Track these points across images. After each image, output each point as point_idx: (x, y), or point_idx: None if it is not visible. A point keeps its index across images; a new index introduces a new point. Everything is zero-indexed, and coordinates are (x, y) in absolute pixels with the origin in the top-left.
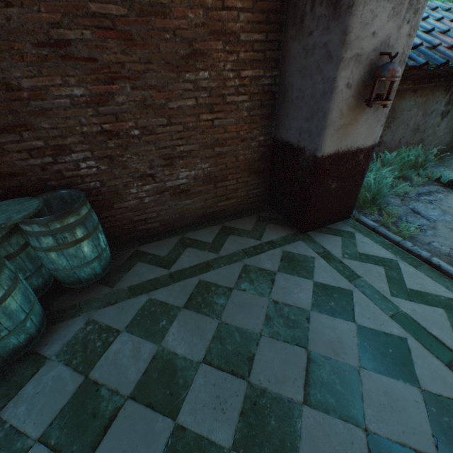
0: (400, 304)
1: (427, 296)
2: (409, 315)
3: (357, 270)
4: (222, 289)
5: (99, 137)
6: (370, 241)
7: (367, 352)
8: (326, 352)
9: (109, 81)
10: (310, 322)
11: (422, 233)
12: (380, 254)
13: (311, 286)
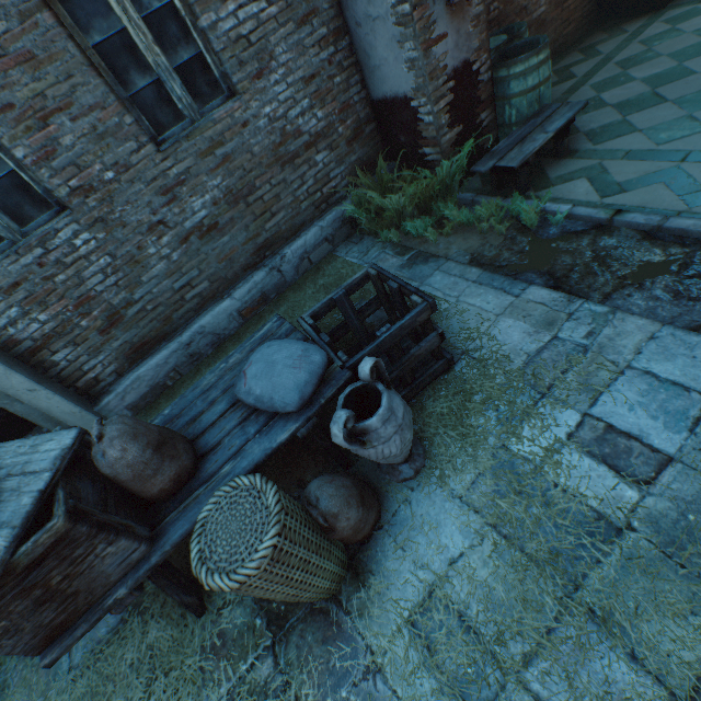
0: None
1: None
2: None
3: None
4: (640, 54)
5: None
6: None
7: None
8: None
9: None
10: None
11: None
12: None
13: None
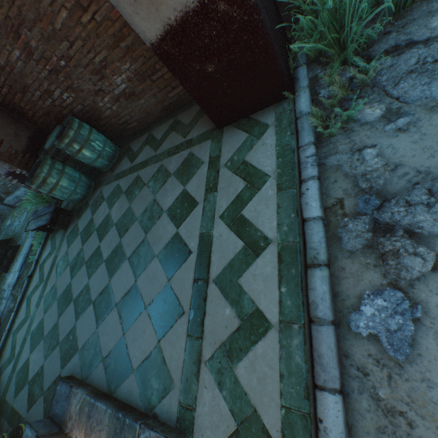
0: (217, 226)
1: (247, 228)
2: (213, 238)
3: (222, 183)
4: (142, 184)
5: (53, 77)
6: (273, 142)
7: (166, 250)
8: (151, 241)
9: (17, 35)
10: (159, 220)
11: (381, 124)
12: (262, 165)
13: (180, 192)
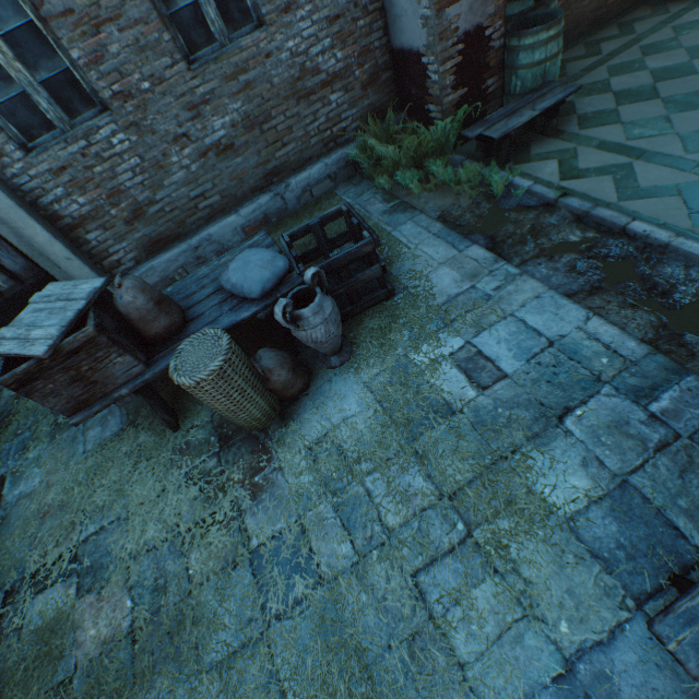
0: None
1: None
2: None
3: None
4: (666, 42)
5: None
6: None
7: None
8: None
9: None
10: None
11: None
12: None
13: None
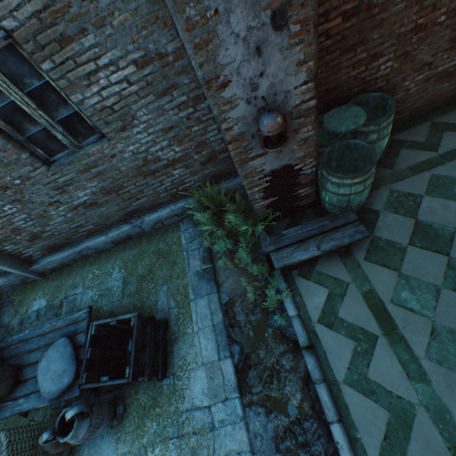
0: None
1: None
2: None
3: None
4: None
5: (407, 35)
6: None
7: None
8: None
9: None
10: None
11: None
12: None
13: None
